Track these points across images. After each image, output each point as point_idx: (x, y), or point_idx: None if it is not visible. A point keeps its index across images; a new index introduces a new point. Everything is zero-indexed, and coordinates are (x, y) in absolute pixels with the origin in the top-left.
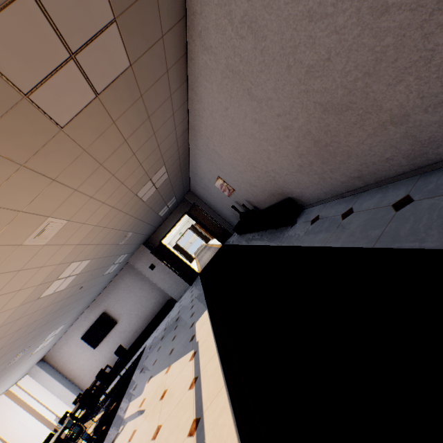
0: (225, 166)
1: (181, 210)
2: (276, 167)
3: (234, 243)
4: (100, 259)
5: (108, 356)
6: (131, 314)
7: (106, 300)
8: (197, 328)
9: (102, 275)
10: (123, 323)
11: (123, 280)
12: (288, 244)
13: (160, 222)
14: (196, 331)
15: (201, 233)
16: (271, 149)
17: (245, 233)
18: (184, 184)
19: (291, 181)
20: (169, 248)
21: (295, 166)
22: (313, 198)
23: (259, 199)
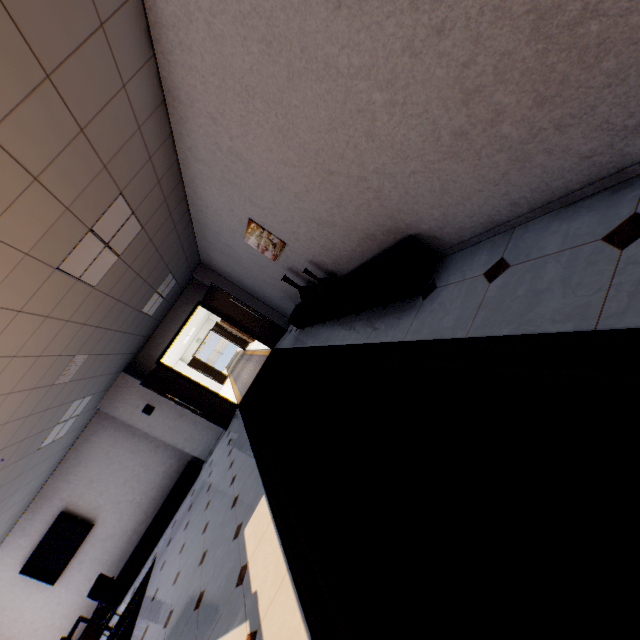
0: (261, 190)
1: (189, 299)
2: (388, 157)
3: (295, 344)
4: (10, 425)
5: (84, 591)
6: (120, 503)
7: (65, 488)
8: (249, 546)
9: (34, 450)
10: (107, 522)
11: (94, 444)
12: (439, 336)
13: (153, 326)
14: (249, 555)
15: (233, 335)
16: (380, 101)
17: (312, 325)
18: (186, 249)
19: (424, 191)
20: (183, 366)
21: (443, 140)
22: (473, 225)
23: (339, 254)
